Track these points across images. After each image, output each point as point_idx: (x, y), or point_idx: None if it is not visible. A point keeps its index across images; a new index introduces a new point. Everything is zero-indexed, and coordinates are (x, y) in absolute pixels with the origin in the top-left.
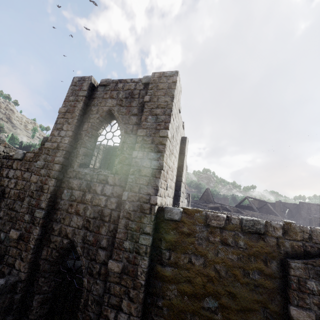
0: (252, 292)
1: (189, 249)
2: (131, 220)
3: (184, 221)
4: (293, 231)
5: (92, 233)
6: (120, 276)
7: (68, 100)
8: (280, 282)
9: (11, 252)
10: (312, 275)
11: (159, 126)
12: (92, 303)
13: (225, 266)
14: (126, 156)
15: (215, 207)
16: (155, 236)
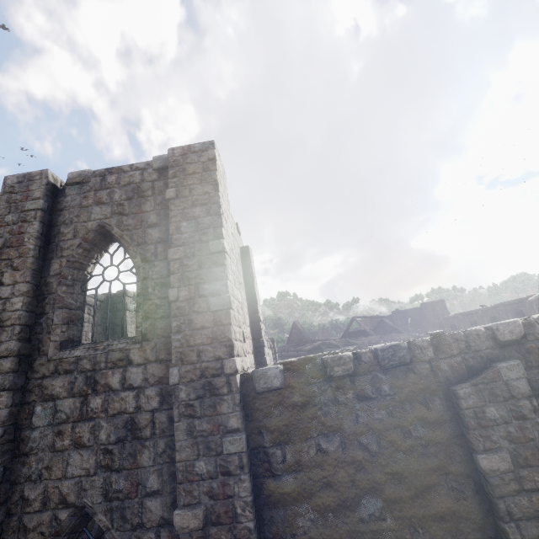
0: (423, 458)
1: (313, 429)
2: (197, 418)
3: (291, 385)
4: (446, 344)
5: (123, 473)
6: (204, 533)
7: (2, 224)
8: (453, 426)
9: None
10: (487, 398)
11: (206, 236)
12: None
13: (374, 434)
14: (157, 303)
15: (315, 347)
16: (249, 430)
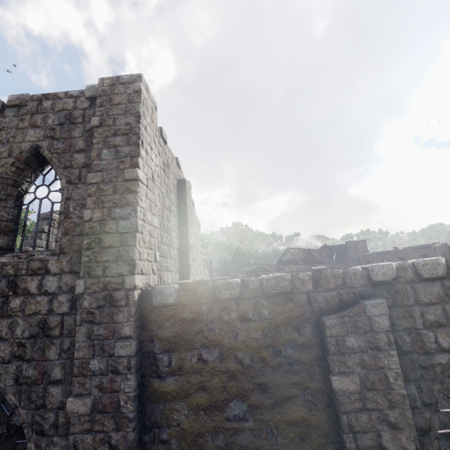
0: (287, 374)
1: (197, 342)
2: (96, 324)
3: (184, 303)
4: (325, 279)
5: (32, 363)
6: (90, 418)
7: None
8: (318, 350)
9: None
10: (350, 329)
11: (123, 164)
12: None
13: (248, 350)
14: (76, 221)
15: (251, 270)
16: (142, 338)
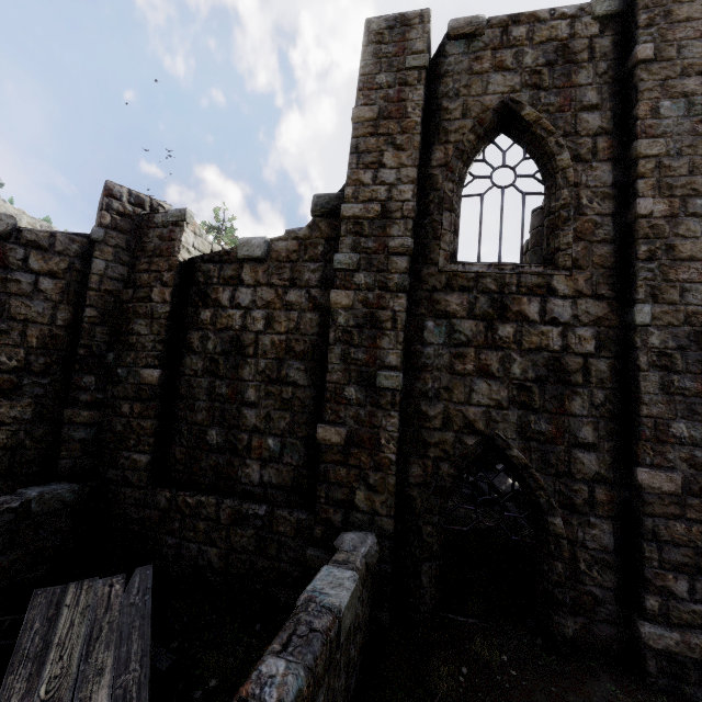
0: None
1: None
2: (678, 372)
3: None
4: None
5: (545, 415)
6: (680, 501)
7: (372, 86)
8: None
9: (334, 475)
10: None
11: None
12: (589, 568)
13: None
14: (595, 220)
15: None
16: None
